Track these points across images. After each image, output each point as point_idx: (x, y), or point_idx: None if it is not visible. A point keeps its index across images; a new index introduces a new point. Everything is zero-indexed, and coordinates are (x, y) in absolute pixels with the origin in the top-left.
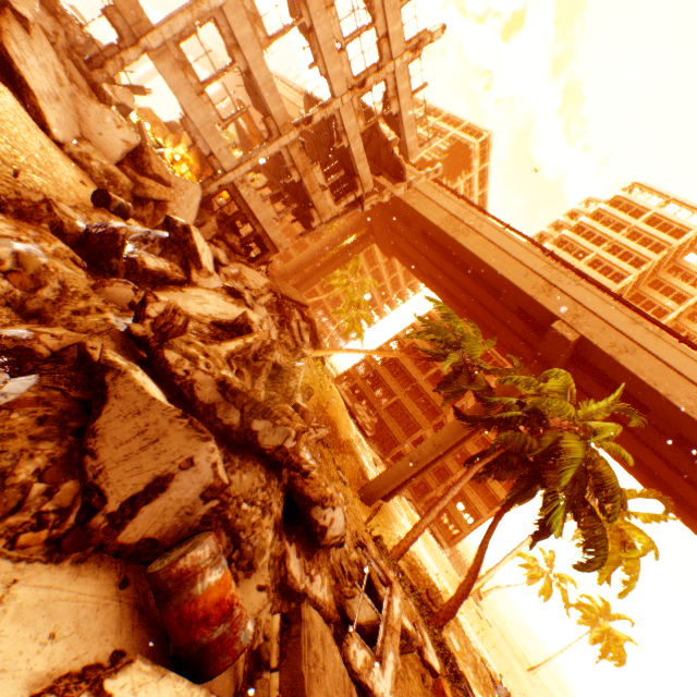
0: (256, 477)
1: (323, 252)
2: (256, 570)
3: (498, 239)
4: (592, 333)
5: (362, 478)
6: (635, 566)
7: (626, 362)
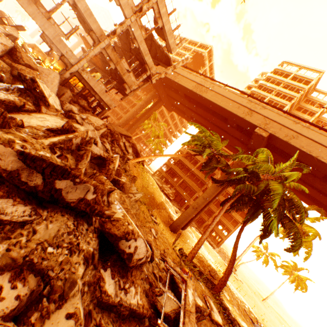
0: (63, 225)
1: (138, 112)
2: (67, 300)
3: (222, 92)
4: (275, 131)
5: (170, 220)
6: (310, 244)
7: (294, 143)
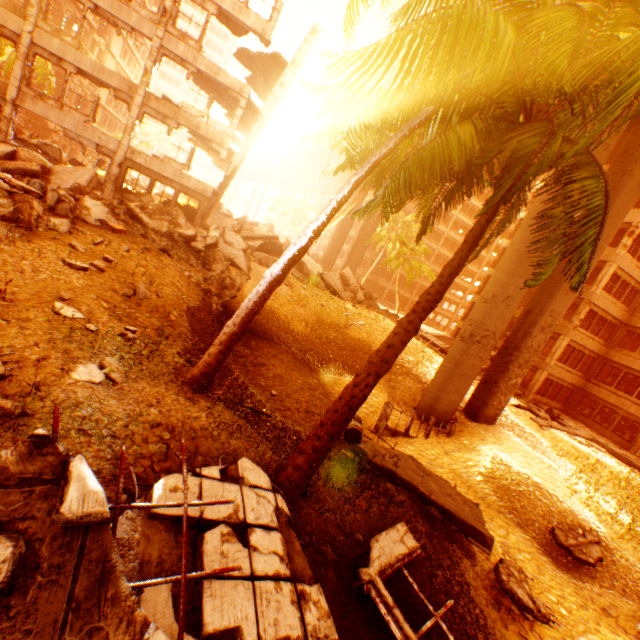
0: None
1: (349, 219)
2: None
3: None
4: None
5: None
6: None
7: None
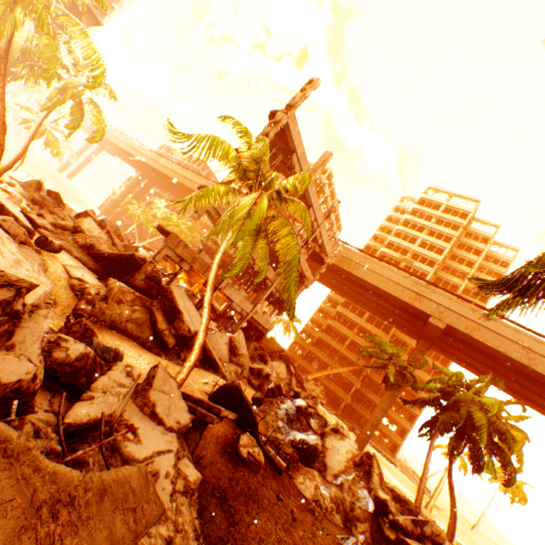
0: None
1: None
2: None
3: (377, 269)
4: (453, 322)
5: None
6: (519, 450)
7: (477, 336)
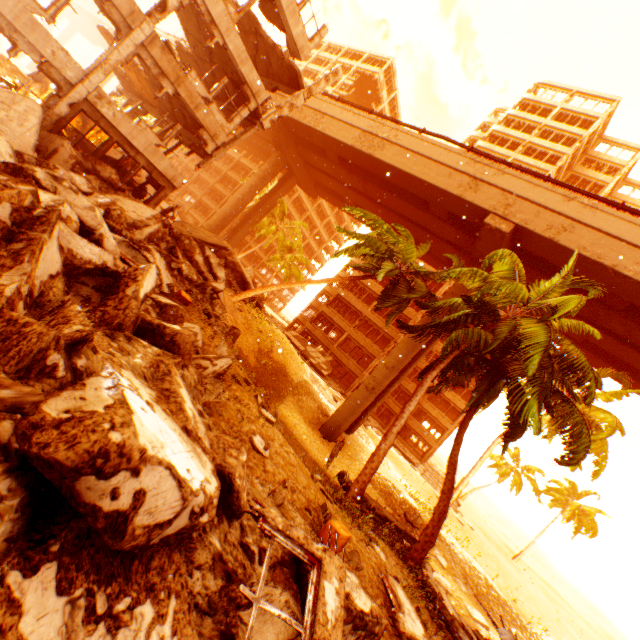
0: None
1: (246, 201)
2: None
3: (415, 145)
4: (527, 220)
5: (322, 416)
6: (603, 446)
7: (567, 241)
